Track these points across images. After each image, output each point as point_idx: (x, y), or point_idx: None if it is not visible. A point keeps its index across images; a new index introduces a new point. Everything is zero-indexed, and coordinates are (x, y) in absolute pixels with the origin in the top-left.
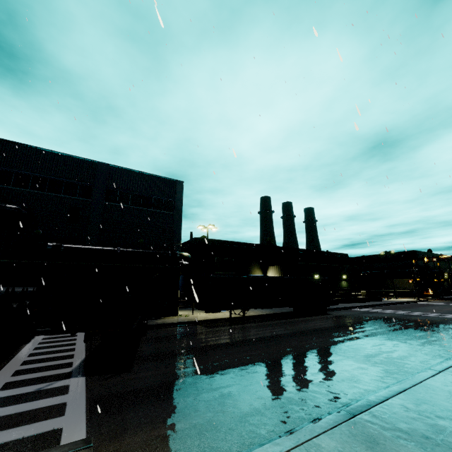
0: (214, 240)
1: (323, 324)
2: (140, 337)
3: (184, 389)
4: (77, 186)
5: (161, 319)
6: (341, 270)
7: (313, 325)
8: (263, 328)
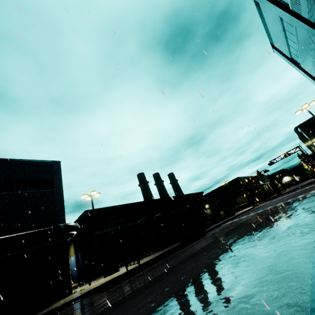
0: (103, 208)
1: (207, 241)
2: None
3: None
4: None
5: (48, 307)
6: (203, 202)
7: (200, 245)
8: (159, 267)
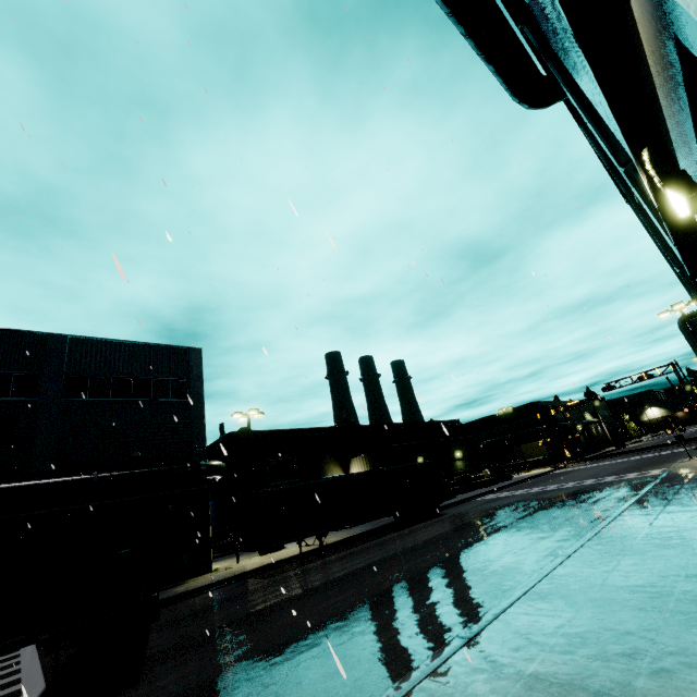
0: (261, 432)
1: (436, 530)
2: (149, 625)
3: (237, 682)
4: (9, 378)
5: (183, 585)
6: (452, 445)
7: (424, 536)
8: (353, 558)
